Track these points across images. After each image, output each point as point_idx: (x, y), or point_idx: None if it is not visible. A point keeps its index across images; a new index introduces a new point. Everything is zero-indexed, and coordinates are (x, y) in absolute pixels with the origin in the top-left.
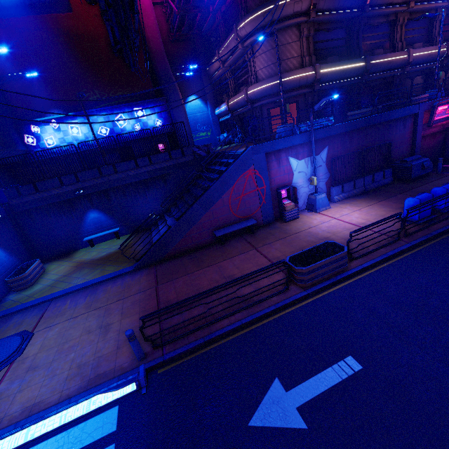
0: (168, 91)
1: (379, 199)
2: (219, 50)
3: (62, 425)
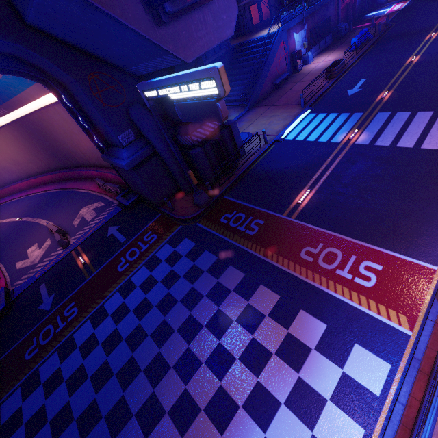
0: None
1: (333, 50)
2: None
3: (300, 121)
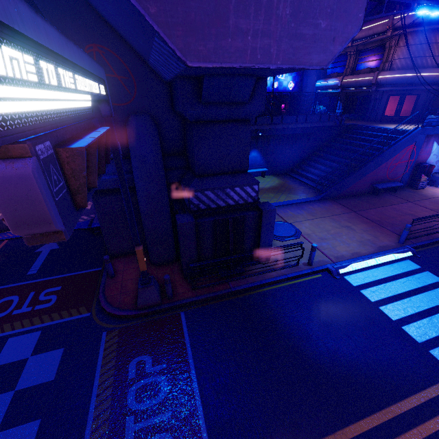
0: None
1: None
2: None
3: (384, 262)
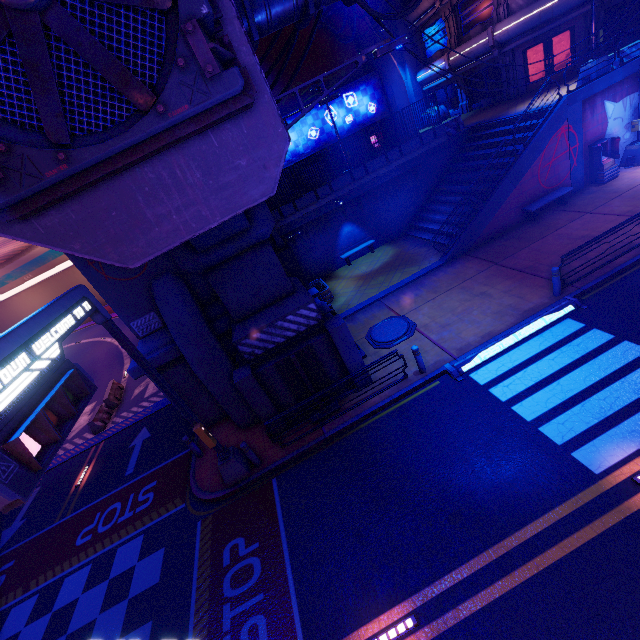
0: (379, 61)
1: None
2: None
3: (529, 335)
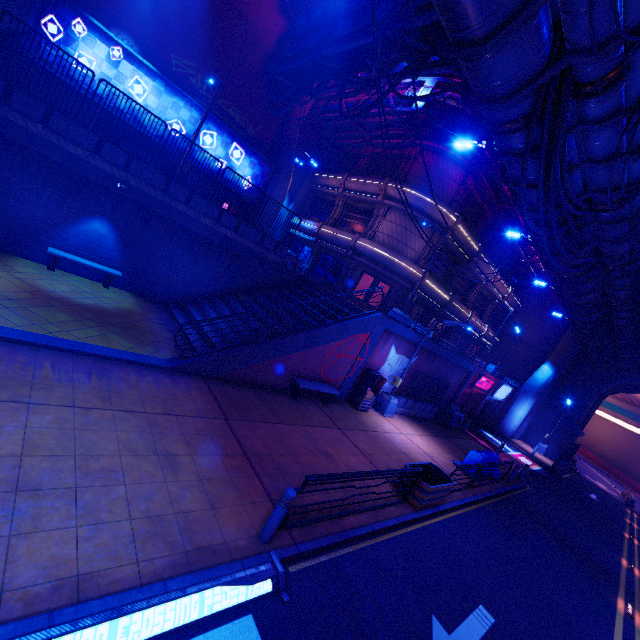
0: (283, 163)
1: (430, 433)
2: (351, 177)
3: (161, 635)
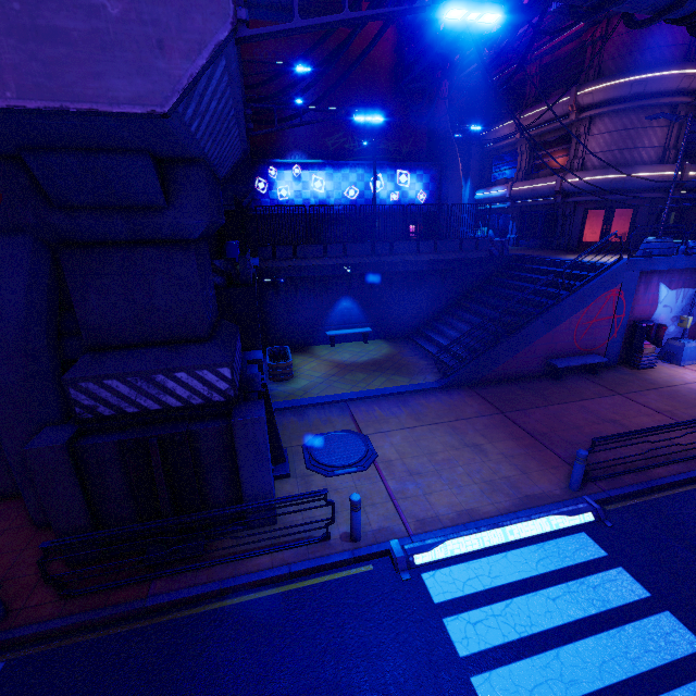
0: (446, 156)
1: None
2: (524, 113)
3: (526, 538)
